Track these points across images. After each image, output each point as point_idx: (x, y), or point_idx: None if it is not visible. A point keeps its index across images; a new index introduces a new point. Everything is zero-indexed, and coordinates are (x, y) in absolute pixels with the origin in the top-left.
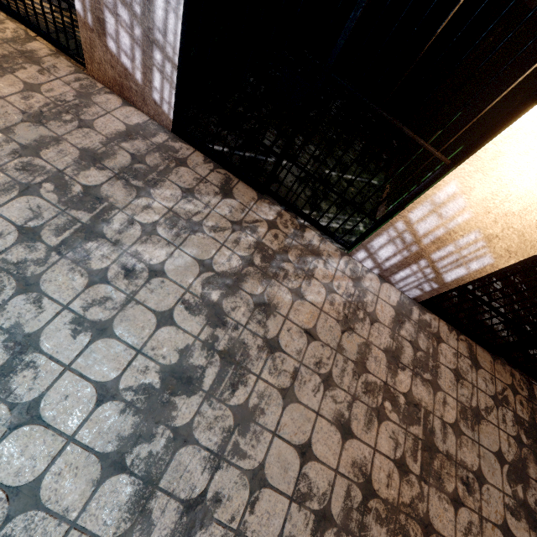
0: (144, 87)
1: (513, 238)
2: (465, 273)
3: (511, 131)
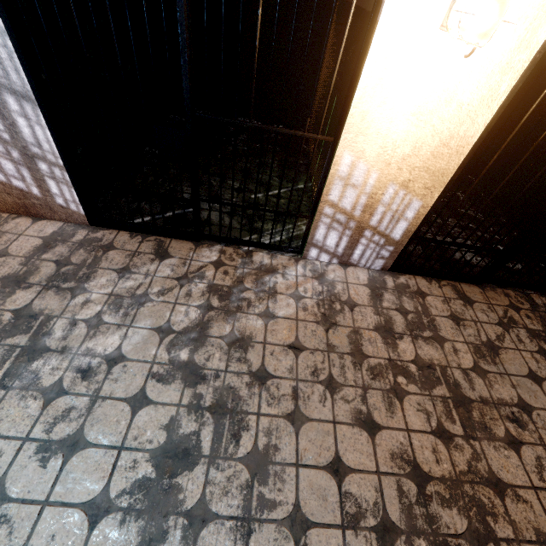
0: (46, 198)
1: (423, 176)
2: (406, 224)
3: (360, 92)
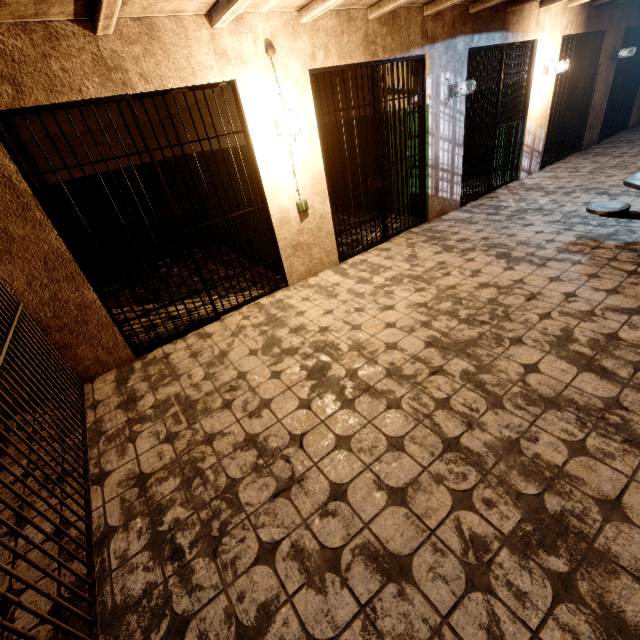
0: (450, 199)
1: (543, 120)
2: (542, 142)
3: (530, 100)
